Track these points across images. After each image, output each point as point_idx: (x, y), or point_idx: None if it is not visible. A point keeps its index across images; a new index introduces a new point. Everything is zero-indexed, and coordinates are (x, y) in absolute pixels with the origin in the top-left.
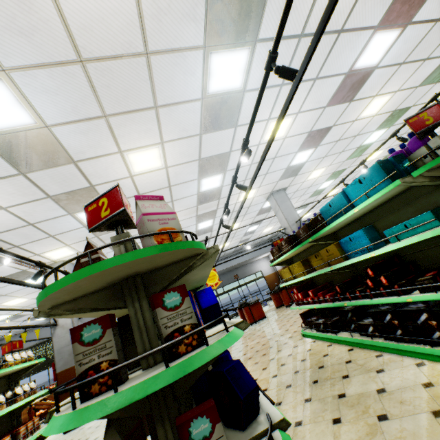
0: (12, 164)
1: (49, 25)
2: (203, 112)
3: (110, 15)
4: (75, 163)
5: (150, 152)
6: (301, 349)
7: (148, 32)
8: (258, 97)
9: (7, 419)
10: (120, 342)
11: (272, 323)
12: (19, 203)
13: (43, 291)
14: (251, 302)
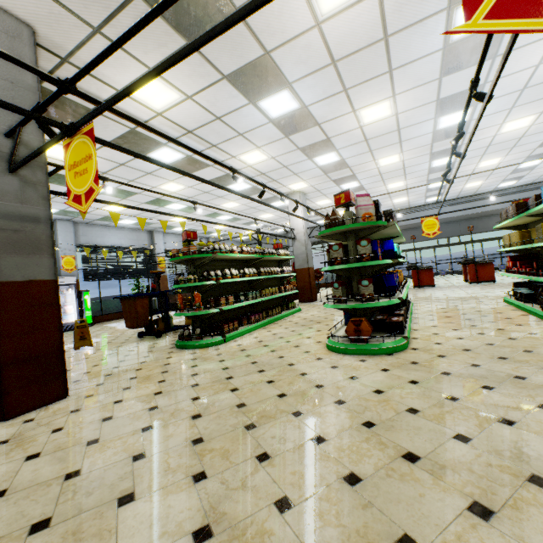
0: (282, 132)
1: (317, 52)
2: (444, 59)
3: (358, 28)
4: (319, 125)
5: (380, 105)
6: (487, 307)
7: (388, 24)
8: (466, 102)
9: (279, 281)
10: (344, 253)
11: (493, 287)
12: (281, 154)
13: (322, 232)
14: (479, 261)
